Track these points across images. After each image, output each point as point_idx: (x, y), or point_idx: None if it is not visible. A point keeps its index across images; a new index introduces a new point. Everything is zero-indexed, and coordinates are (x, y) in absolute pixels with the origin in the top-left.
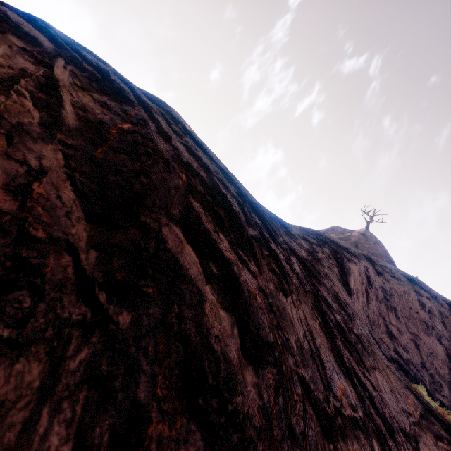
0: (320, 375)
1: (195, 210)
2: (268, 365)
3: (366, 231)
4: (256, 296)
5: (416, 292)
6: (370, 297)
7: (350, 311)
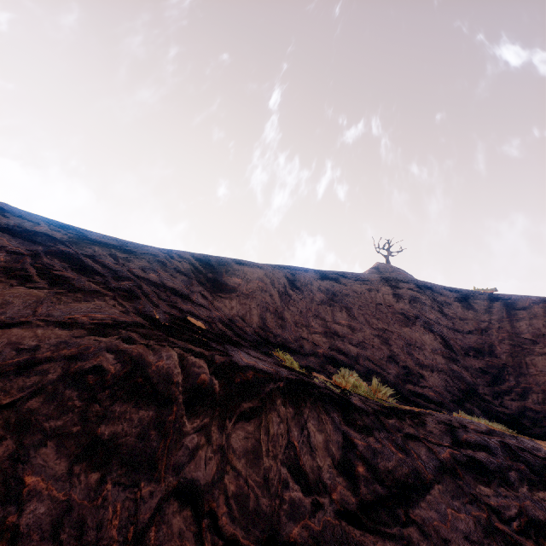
0: None
1: None
2: None
3: (379, 264)
4: None
5: (392, 287)
6: (293, 299)
7: (118, 274)
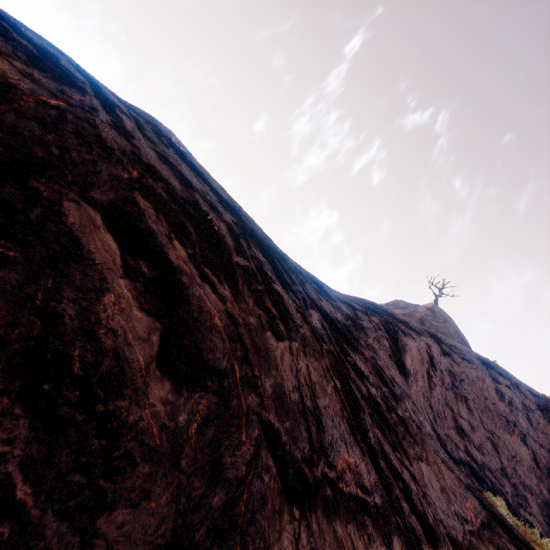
0: (309, 435)
1: (139, 206)
2: (205, 390)
3: (434, 306)
4: (215, 317)
5: (492, 378)
6: (433, 381)
7: (398, 390)
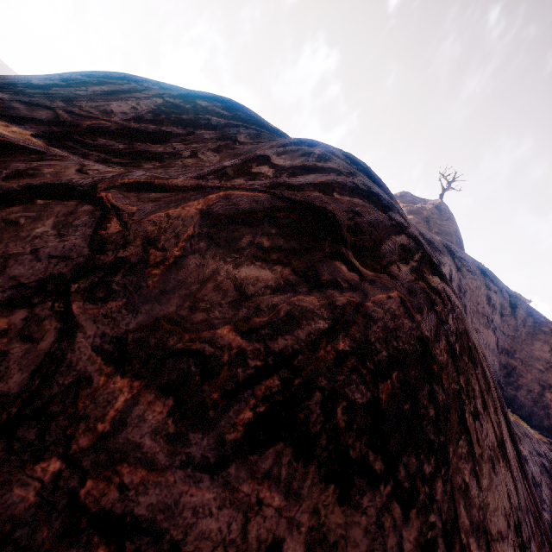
0: None
1: None
2: None
3: (441, 203)
4: None
5: (486, 286)
6: None
7: None
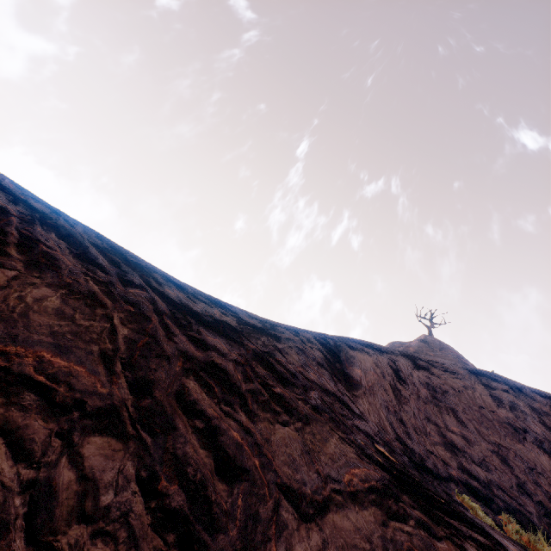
0: None
1: None
2: None
3: (427, 336)
4: None
5: (484, 385)
6: (403, 395)
7: (300, 381)
